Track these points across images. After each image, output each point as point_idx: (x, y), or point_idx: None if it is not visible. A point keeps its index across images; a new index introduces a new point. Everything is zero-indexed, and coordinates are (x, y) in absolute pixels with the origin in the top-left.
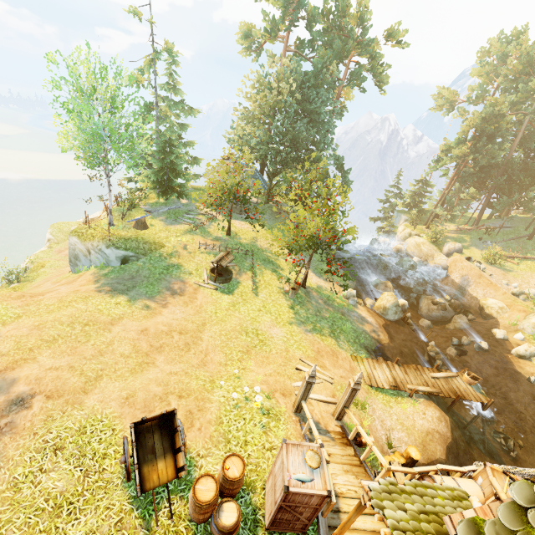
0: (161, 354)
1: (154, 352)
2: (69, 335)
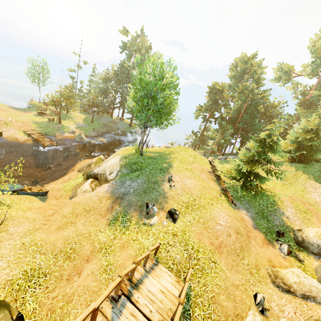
0: None
1: None
2: None
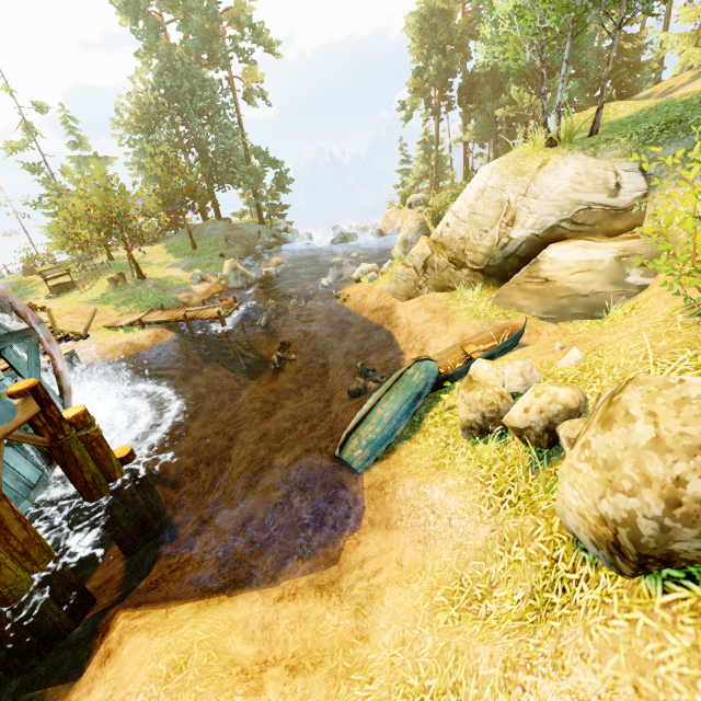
0: None
1: None
2: None
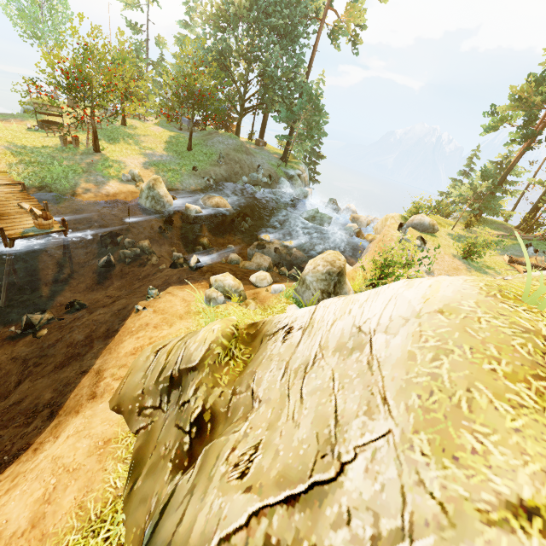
0: None
1: None
2: None
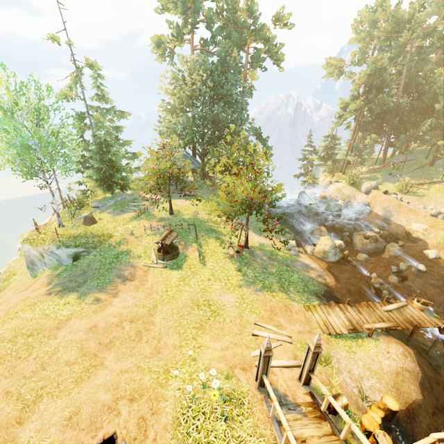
0: (111, 351)
1: (103, 350)
2: (9, 352)
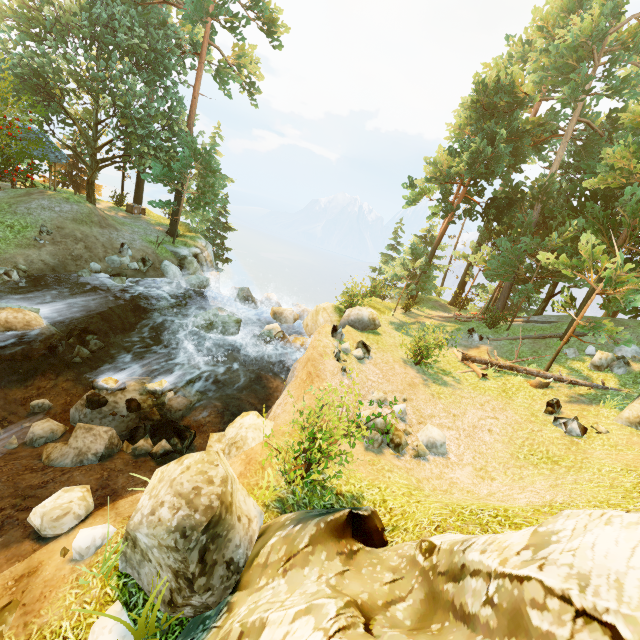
0: None
1: None
2: None
